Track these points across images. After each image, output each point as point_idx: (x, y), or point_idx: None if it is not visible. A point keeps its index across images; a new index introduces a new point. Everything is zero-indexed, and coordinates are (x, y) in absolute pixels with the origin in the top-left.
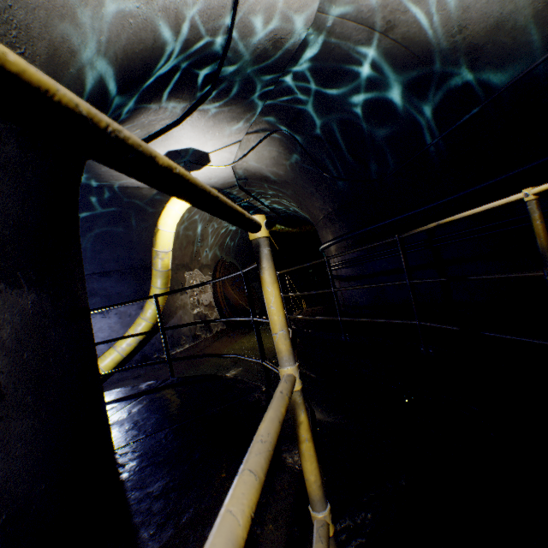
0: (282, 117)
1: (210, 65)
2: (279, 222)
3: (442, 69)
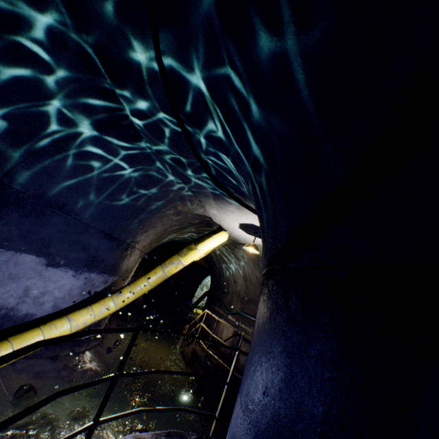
0: None
1: None
2: None
3: None
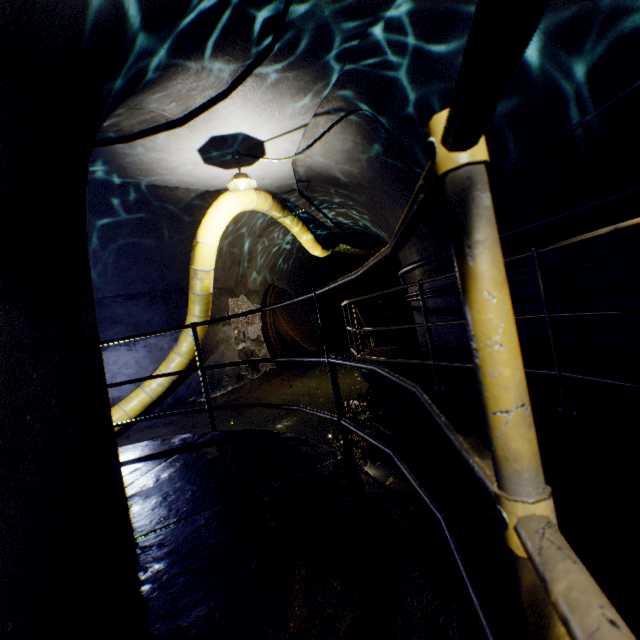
0: (364, 91)
1: (273, 2)
2: (343, 241)
3: (614, 5)
